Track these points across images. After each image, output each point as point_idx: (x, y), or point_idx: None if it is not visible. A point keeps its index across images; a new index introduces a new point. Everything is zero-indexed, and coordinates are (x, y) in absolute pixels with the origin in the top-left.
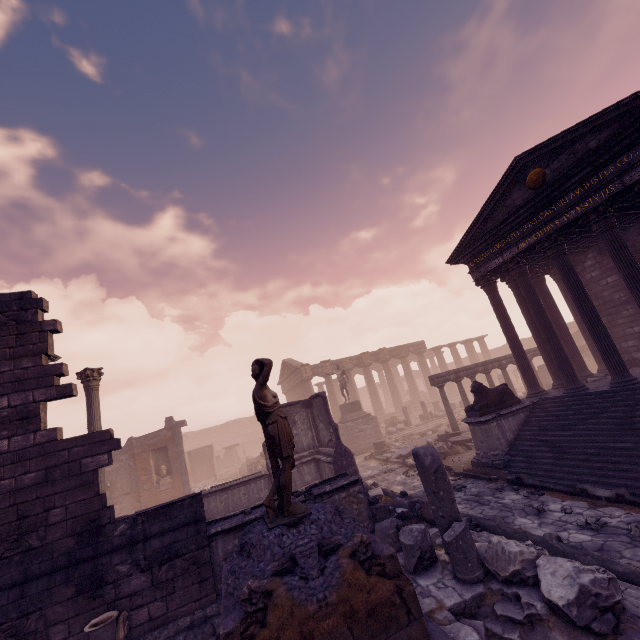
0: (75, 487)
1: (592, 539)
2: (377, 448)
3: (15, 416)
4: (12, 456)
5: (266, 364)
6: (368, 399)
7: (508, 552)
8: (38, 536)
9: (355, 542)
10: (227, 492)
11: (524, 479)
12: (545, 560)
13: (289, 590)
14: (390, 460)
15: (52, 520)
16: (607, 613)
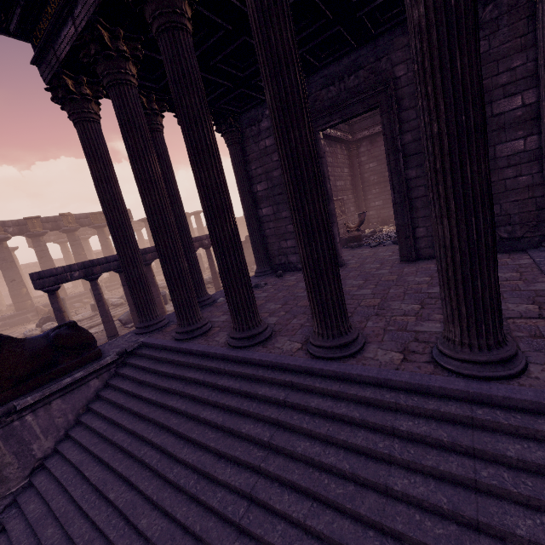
0: None
1: None
2: None
3: None
4: None
5: None
6: None
7: None
8: None
9: None
10: None
11: None
12: None
13: None
14: None
15: None
16: None
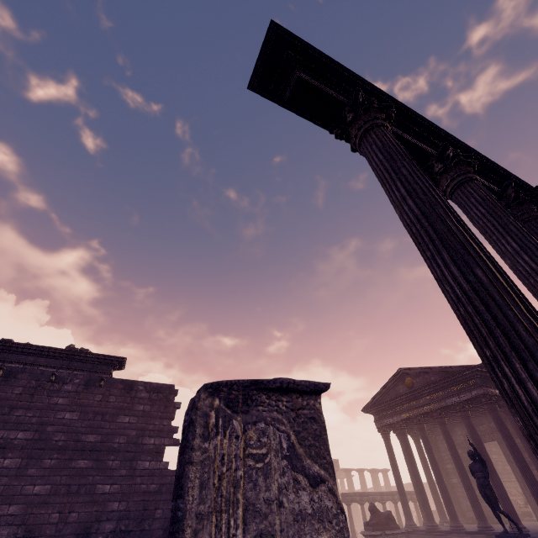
0: (169, 499)
1: None
2: None
3: (155, 450)
4: (149, 472)
5: None
6: None
7: None
8: (149, 523)
9: None
10: None
11: None
12: None
13: None
14: None
15: (156, 516)
16: None
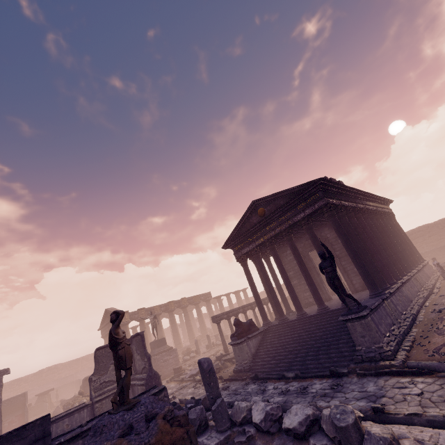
0: None
1: (283, 398)
2: (176, 372)
3: None
4: None
5: (121, 313)
6: (170, 337)
7: (241, 407)
8: None
9: (165, 410)
10: (52, 425)
11: (259, 375)
12: (255, 405)
13: (129, 442)
14: (185, 379)
15: None
16: (276, 423)
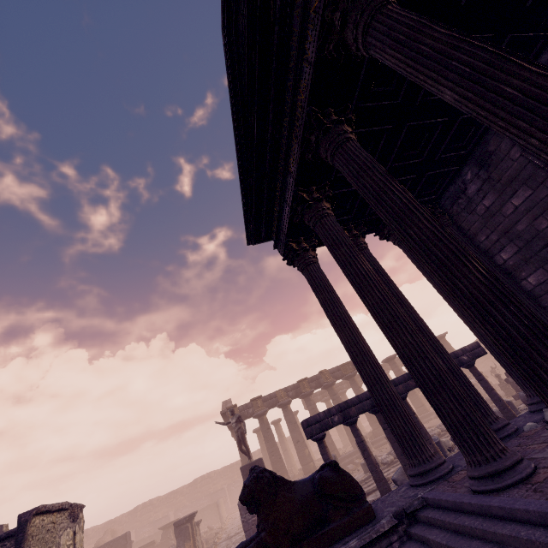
0: None
1: None
2: None
3: None
4: None
5: None
6: None
7: None
8: None
9: None
10: None
11: None
12: None
13: None
14: None
15: None
16: None
